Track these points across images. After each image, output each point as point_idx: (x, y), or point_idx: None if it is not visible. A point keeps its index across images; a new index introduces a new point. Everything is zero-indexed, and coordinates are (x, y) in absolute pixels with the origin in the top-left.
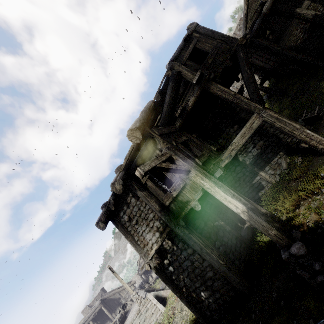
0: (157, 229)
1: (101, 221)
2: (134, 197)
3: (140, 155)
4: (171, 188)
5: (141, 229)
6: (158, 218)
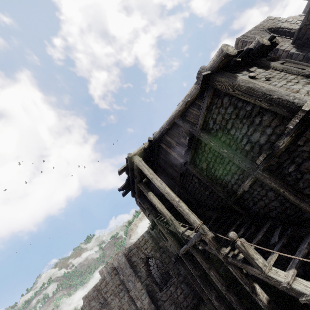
0: (306, 83)
1: (233, 47)
2: (261, 69)
3: (266, 58)
4: (307, 69)
5: (279, 83)
6: (304, 78)
